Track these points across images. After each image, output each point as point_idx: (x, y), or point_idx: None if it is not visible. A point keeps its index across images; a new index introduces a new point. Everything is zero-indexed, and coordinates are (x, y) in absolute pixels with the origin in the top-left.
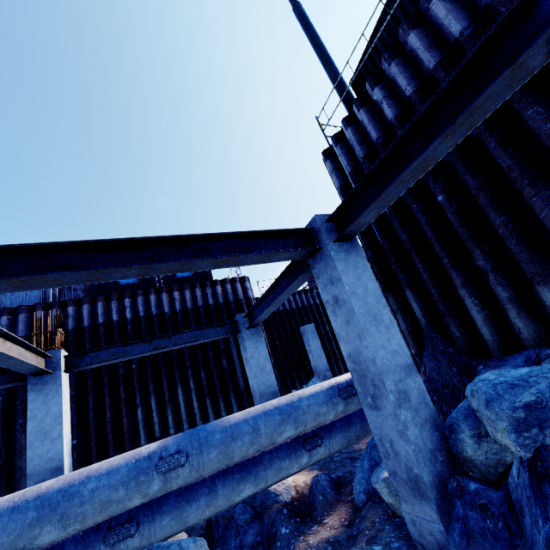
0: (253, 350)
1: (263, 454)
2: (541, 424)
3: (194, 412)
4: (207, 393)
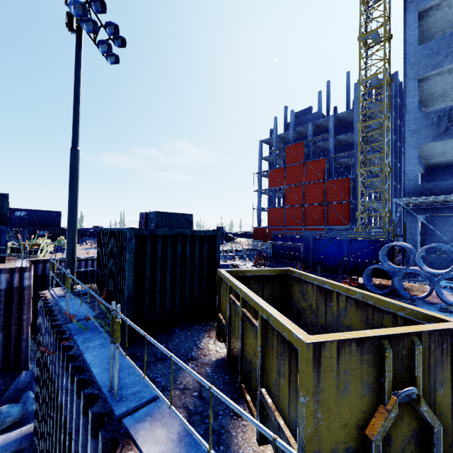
0: None
1: None
2: None
3: None
4: None
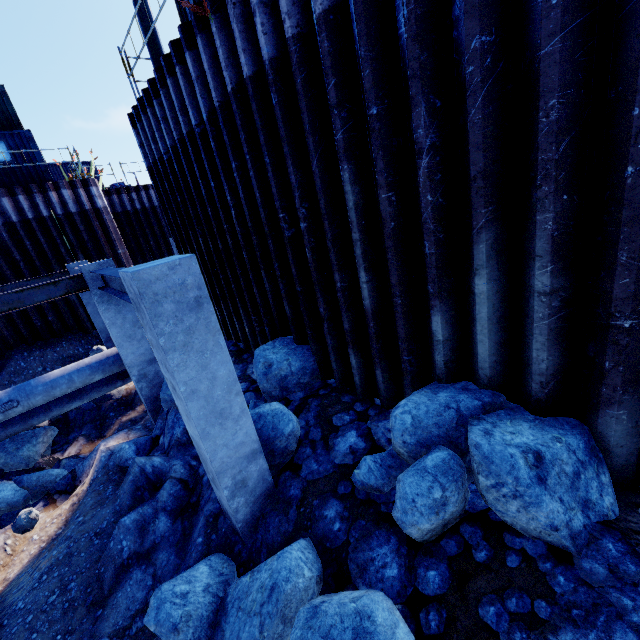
0: (89, 297)
1: (86, 386)
2: (172, 401)
3: (52, 326)
4: (63, 309)
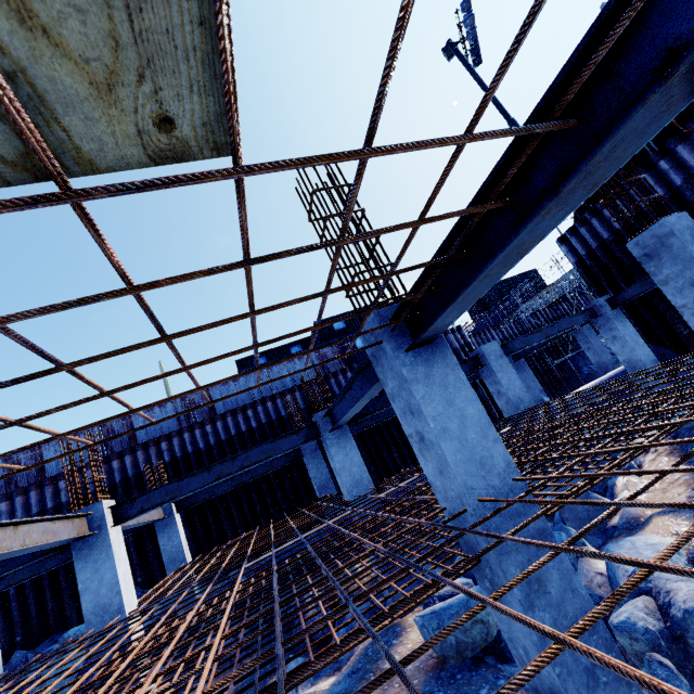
0: (521, 376)
1: None
2: None
3: None
4: None
